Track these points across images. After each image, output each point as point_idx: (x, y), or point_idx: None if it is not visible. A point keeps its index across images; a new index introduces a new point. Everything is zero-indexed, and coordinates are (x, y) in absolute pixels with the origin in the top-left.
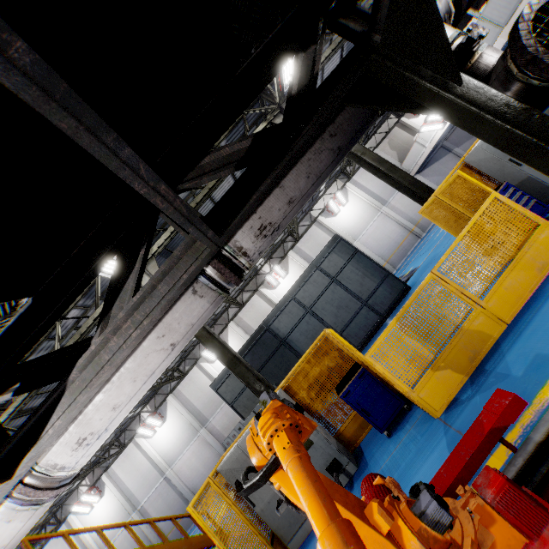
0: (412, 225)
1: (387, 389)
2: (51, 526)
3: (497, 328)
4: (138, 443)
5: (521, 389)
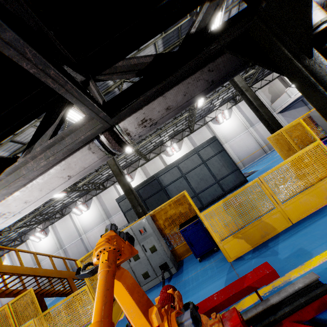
0: (264, 144)
1: (208, 236)
2: (18, 242)
3: (285, 224)
4: (71, 216)
5: (282, 265)
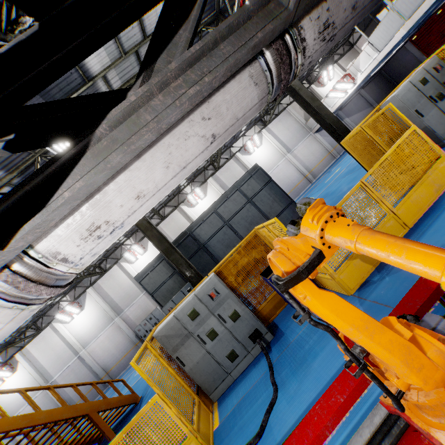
0: (307, 172)
1: None
2: None
3: (401, 231)
4: (55, 328)
5: None
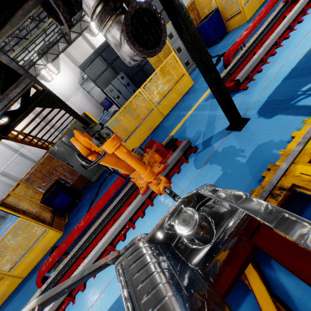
0: None
1: (223, 22)
2: None
3: None
4: None
5: None
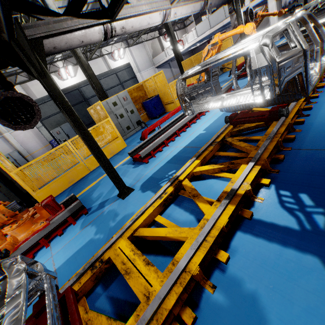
0: None
1: (162, 104)
2: None
3: None
4: None
5: None
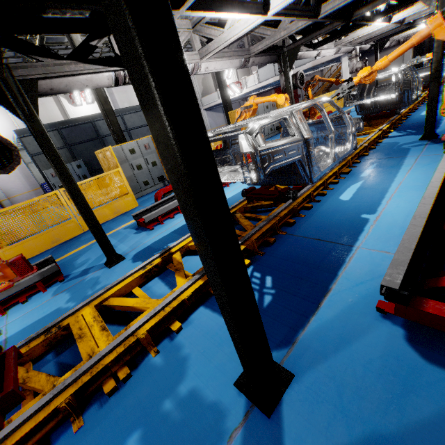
0: None
1: None
2: None
3: None
4: None
5: None
